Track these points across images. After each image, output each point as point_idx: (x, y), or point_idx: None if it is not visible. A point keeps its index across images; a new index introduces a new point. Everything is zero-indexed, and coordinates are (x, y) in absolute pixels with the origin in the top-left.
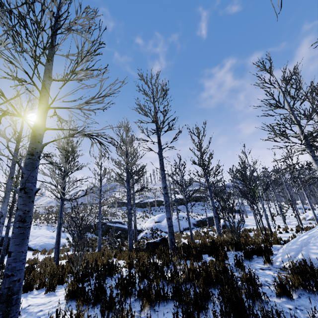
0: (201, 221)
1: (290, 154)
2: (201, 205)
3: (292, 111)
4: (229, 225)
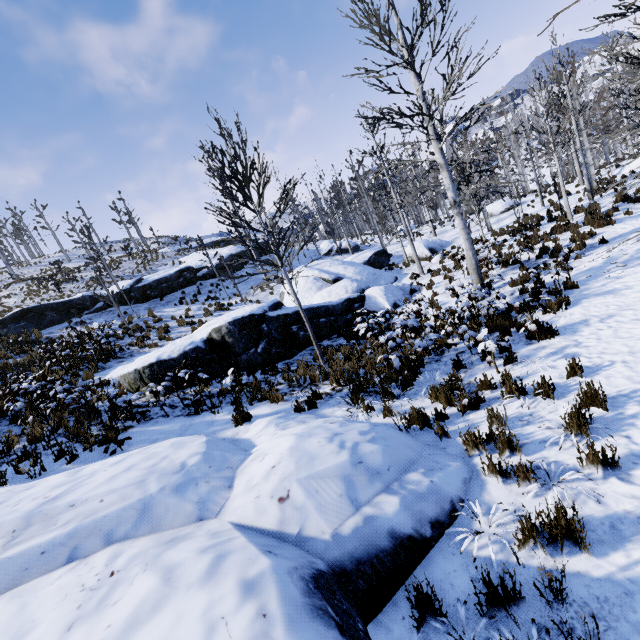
0: (370, 263)
1: None
2: None
3: None
4: (435, 247)
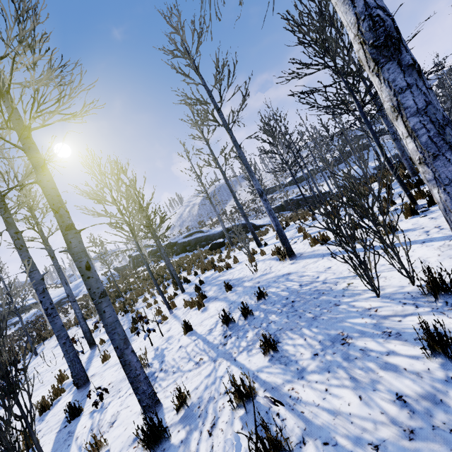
0: None
1: None
2: None
3: None
4: None
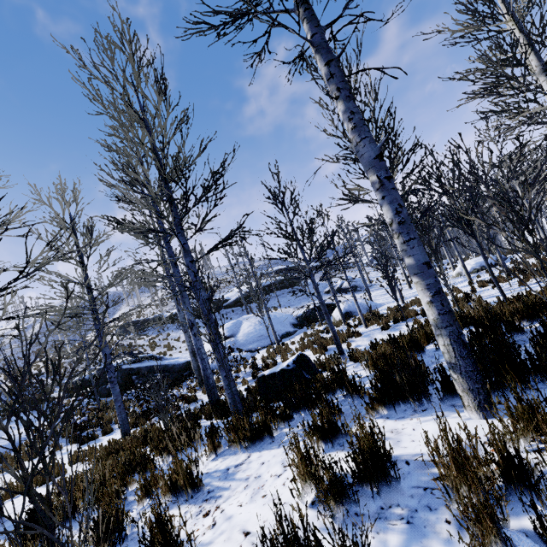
0: (304, 317)
1: (506, 131)
2: (339, 274)
3: (520, 23)
4: (354, 311)
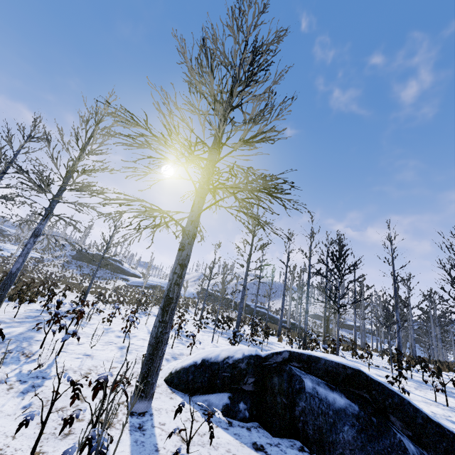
0: None
1: None
2: None
3: None
4: None
